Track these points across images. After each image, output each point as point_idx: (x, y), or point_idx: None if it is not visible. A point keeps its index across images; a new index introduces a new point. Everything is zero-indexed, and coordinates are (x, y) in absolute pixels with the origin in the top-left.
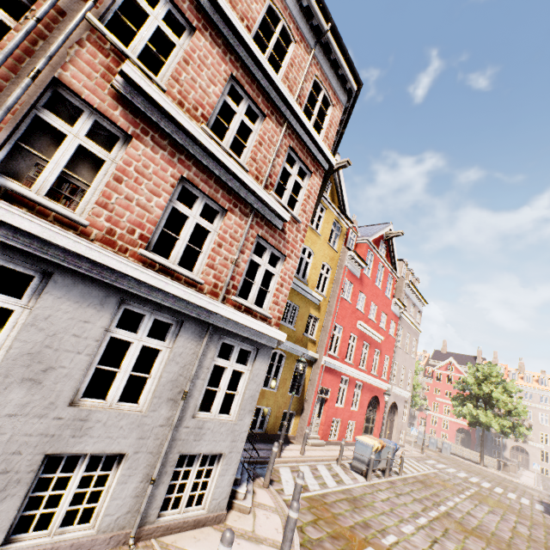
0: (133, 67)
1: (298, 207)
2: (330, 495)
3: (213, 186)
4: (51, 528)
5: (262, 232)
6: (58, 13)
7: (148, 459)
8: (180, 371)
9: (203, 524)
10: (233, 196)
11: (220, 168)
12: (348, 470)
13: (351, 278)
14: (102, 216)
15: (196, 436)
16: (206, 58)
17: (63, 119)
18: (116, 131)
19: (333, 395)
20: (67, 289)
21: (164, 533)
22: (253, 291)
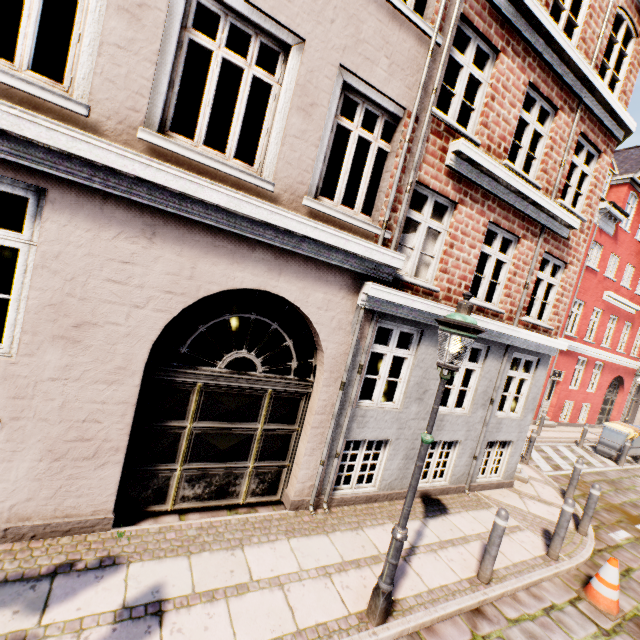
0: (466, 143)
1: (581, 202)
2: (585, 475)
3: (510, 219)
4: (428, 479)
5: (548, 247)
6: (414, 122)
7: (471, 444)
8: (487, 384)
9: (501, 486)
10: (525, 221)
11: (518, 199)
12: (592, 453)
13: (601, 239)
14: (444, 280)
15: (496, 429)
16: (508, 81)
17: (415, 209)
18: (446, 203)
19: (566, 378)
20: (430, 339)
21: (480, 489)
22: (535, 307)
